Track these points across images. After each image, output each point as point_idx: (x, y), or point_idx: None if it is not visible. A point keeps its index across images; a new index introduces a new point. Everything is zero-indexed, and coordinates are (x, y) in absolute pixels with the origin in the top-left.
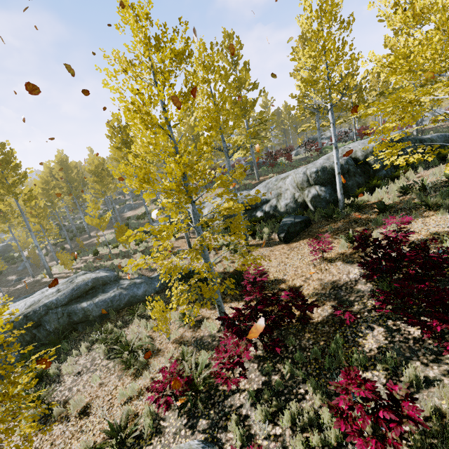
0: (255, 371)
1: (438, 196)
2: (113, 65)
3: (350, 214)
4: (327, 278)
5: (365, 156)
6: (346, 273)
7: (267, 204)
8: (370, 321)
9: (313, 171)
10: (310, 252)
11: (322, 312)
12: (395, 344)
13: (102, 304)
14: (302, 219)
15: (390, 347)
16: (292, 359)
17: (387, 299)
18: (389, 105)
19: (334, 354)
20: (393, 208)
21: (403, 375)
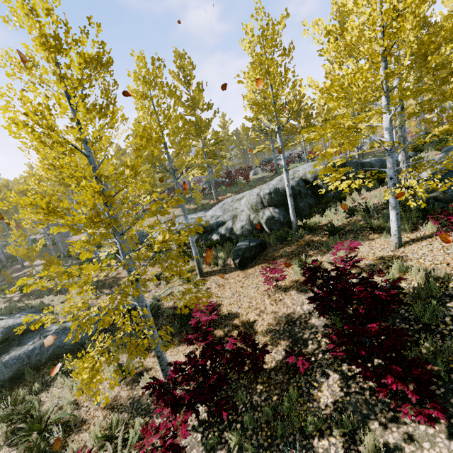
0: (197, 445)
1: (381, 219)
2: (4, 67)
3: (303, 236)
4: (282, 310)
5: (314, 177)
6: (300, 304)
7: (223, 226)
8: (324, 366)
9: (266, 193)
10: (264, 282)
11: (276, 355)
12: (351, 397)
13: (14, 362)
14: (256, 243)
15: (346, 401)
16: (241, 424)
17: (339, 346)
18: (329, 130)
19: (288, 414)
20: (342, 230)
21: (362, 442)
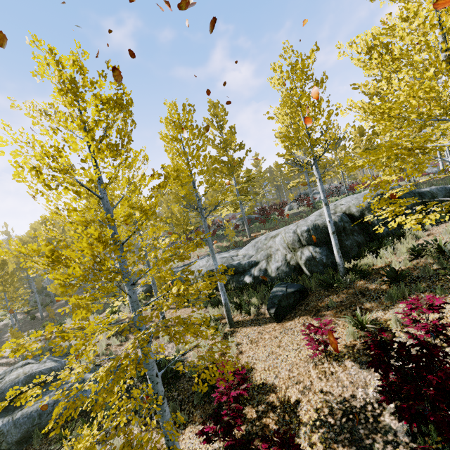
0: None
1: None
2: (31, 117)
3: (354, 282)
4: (335, 390)
5: (360, 211)
6: (361, 384)
7: (256, 267)
8: None
9: (304, 230)
10: (307, 344)
11: None
12: None
13: (24, 421)
14: (295, 289)
15: None
16: None
17: None
18: (381, 155)
19: None
20: (407, 276)
21: None
